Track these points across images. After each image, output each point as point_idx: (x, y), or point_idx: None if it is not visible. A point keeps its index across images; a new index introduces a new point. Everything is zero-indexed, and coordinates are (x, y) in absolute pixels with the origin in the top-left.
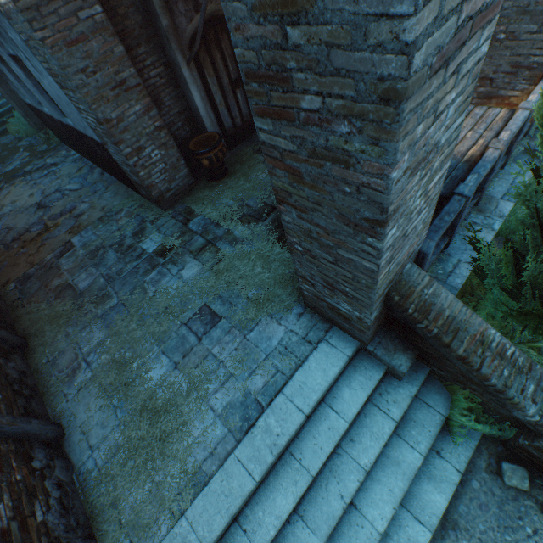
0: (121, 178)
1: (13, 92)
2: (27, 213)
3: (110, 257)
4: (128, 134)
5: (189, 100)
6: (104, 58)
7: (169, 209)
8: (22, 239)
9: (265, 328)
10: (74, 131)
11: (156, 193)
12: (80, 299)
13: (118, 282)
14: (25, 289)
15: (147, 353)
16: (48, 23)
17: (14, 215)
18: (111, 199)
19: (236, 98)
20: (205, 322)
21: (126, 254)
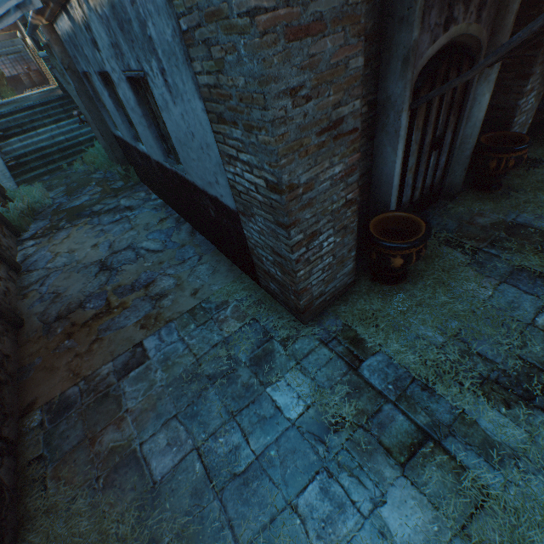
0: (229, 251)
1: (103, 122)
2: (85, 273)
3: (212, 405)
4: (308, 210)
5: (380, 160)
6: (330, 73)
7: (311, 323)
8: (70, 318)
9: None
10: (178, 178)
11: (305, 299)
12: (152, 513)
13: (232, 485)
14: (54, 435)
15: None
16: None
17: (68, 273)
18: (207, 278)
19: (427, 163)
20: None
21: (243, 409)
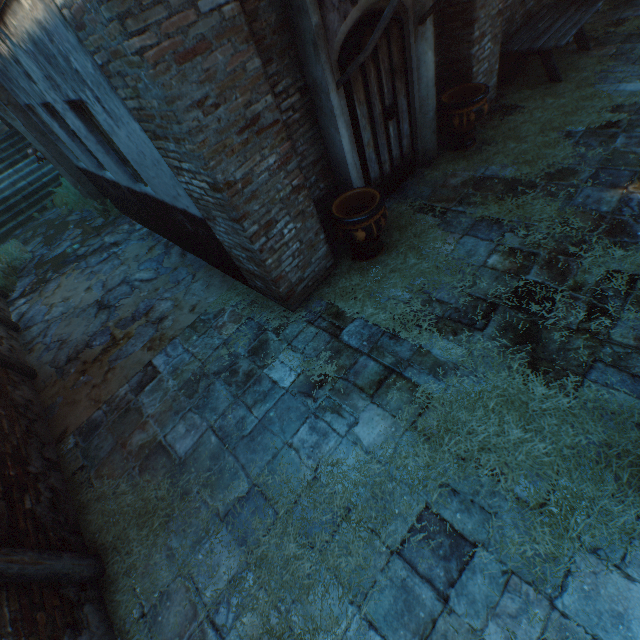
0: (217, 262)
1: (63, 156)
2: (85, 316)
3: (220, 394)
4: (255, 203)
5: (330, 142)
6: (231, 80)
7: (299, 309)
8: (80, 359)
9: (596, 586)
10: (150, 200)
11: (285, 287)
12: (182, 477)
13: (242, 444)
14: (90, 449)
15: (335, 622)
16: (151, 20)
17: (68, 320)
18: (203, 293)
19: (387, 134)
20: (442, 554)
21: (246, 390)
